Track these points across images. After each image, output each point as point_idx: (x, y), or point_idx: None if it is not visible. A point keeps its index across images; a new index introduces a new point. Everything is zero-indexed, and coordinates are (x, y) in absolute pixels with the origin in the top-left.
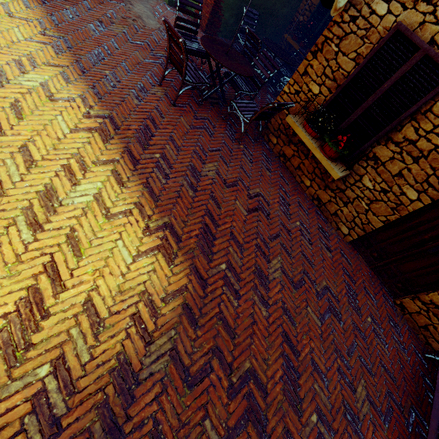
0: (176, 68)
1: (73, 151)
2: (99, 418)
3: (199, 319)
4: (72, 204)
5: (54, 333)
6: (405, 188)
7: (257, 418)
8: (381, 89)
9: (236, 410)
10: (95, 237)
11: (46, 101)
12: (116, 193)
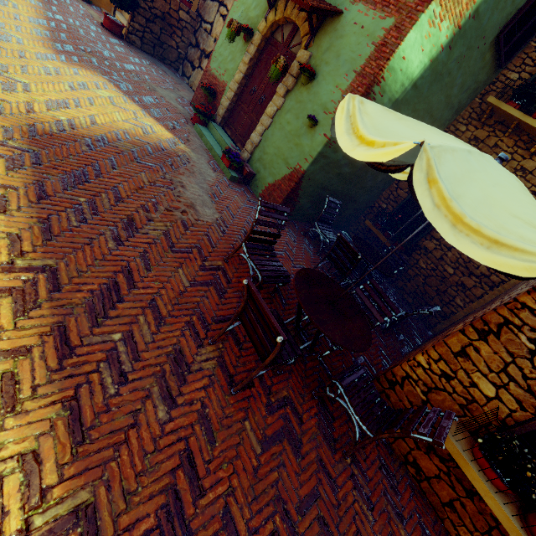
0: (250, 337)
1: None
2: None
3: None
4: None
5: None
6: None
7: None
8: None
9: None
10: None
11: None
12: None
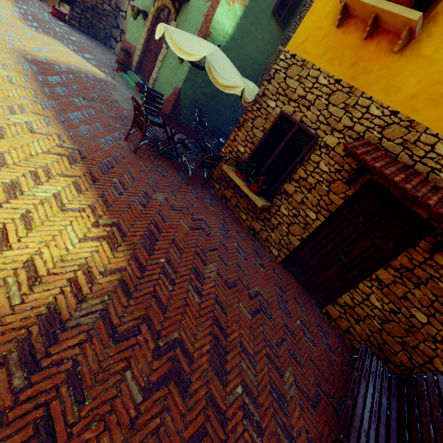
0: (139, 128)
1: (42, 164)
2: (18, 349)
3: (134, 293)
4: (32, 196)
5: None
6: (308, 211)
7: (180, 379)
8: (279, 147)
9: (160, 369)
10: (48, 220)
11: (27, 132)
12: (73, 195)
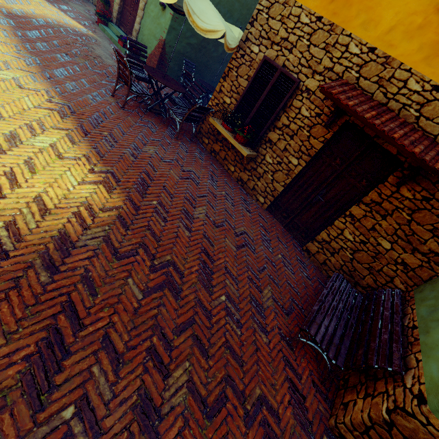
0: (124, 82)
1: (35, 118)
2: (40, 258)
3: (131, 226)
4: (31, 145)
5: (9, 207)
6: (290, 158)
7: (173, 287)
8: (263, 95)
9: (156, 279)
10: (48, 166)
11: (16, 87)
12: (68, 146)
